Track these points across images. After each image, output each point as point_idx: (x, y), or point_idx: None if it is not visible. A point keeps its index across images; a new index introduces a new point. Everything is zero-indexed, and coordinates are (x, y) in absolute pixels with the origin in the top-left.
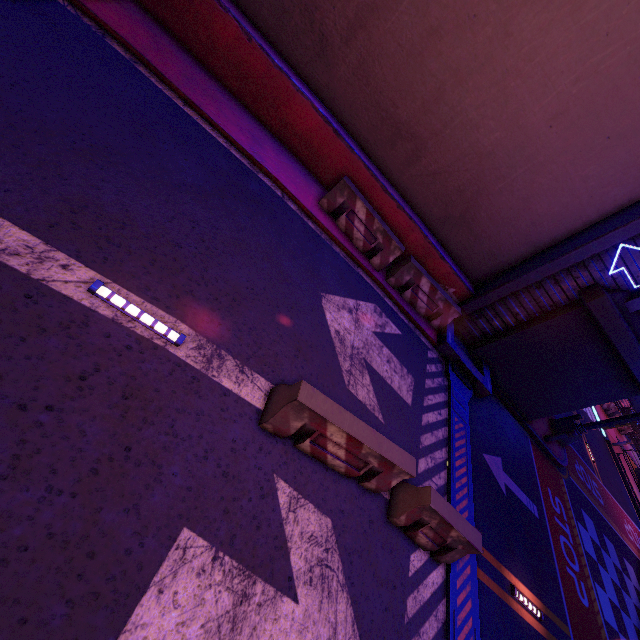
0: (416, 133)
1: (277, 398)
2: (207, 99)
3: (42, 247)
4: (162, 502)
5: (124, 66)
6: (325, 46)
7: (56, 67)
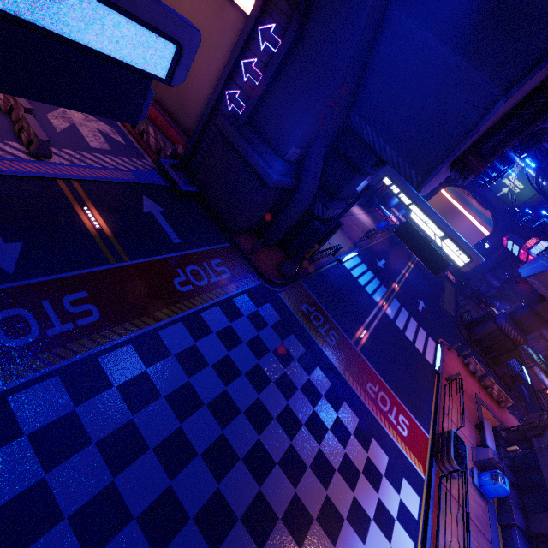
0: None
1: None
2: None
3: None
4: None
5: None
6: None
7: None
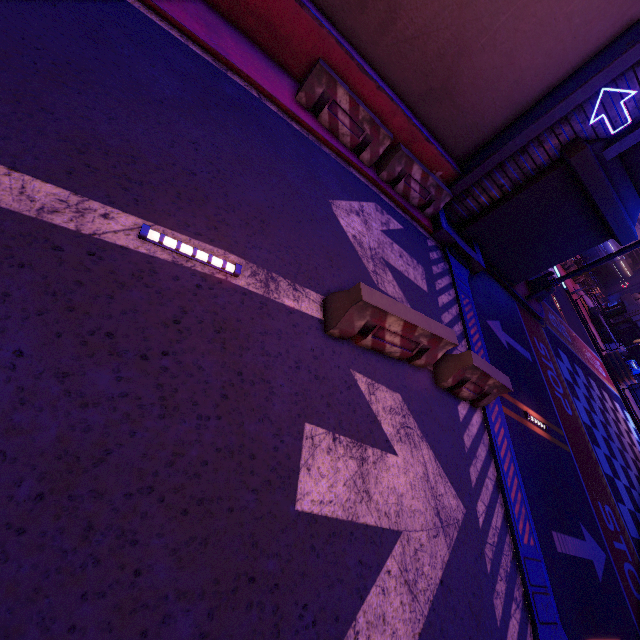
0: None
1: (336, 305)
2: None
3: (74, 199)
4: (282, 408)
5: None
6: None
7: None
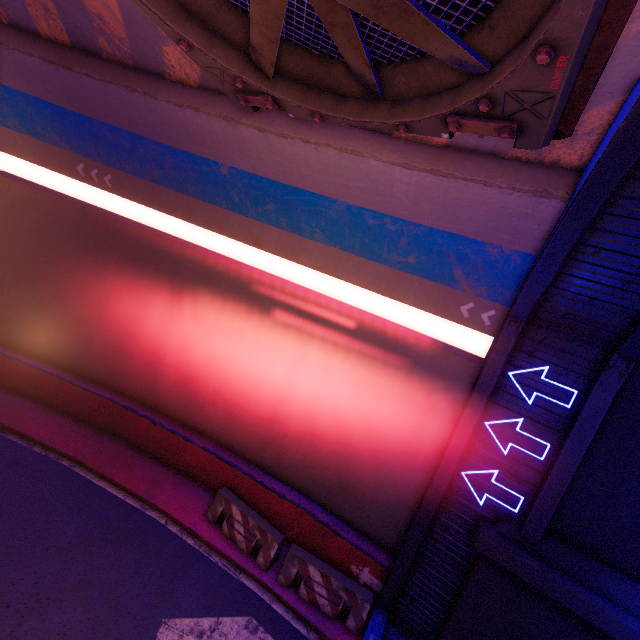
0: (274, 437)
1: None
2: (122, 469)
3: None
4: None
5: (62, 472)
6: (203, 410)
7: (3, 493)
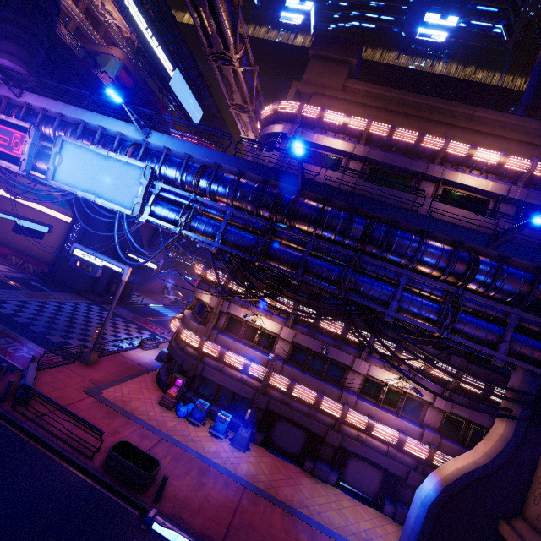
0: (30, 247)
1: None
2: None
3: None
4: None
5: None
6: (10, 241)
7: None
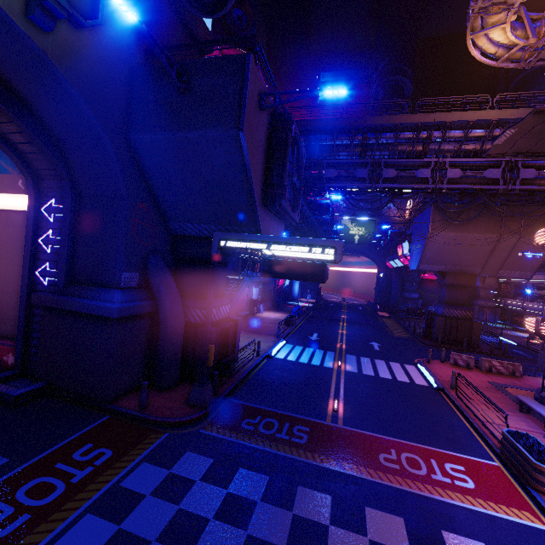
0: None
1: None
2: None
3: None
4: None
5: None
6: None
7: None
